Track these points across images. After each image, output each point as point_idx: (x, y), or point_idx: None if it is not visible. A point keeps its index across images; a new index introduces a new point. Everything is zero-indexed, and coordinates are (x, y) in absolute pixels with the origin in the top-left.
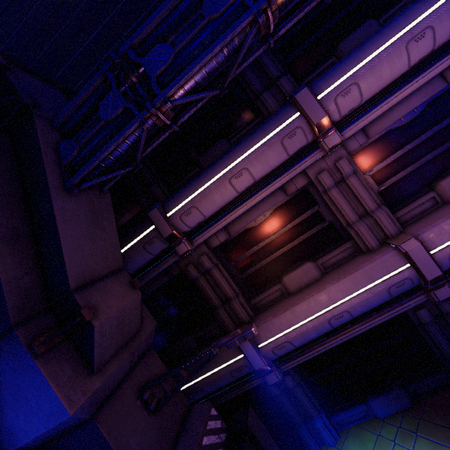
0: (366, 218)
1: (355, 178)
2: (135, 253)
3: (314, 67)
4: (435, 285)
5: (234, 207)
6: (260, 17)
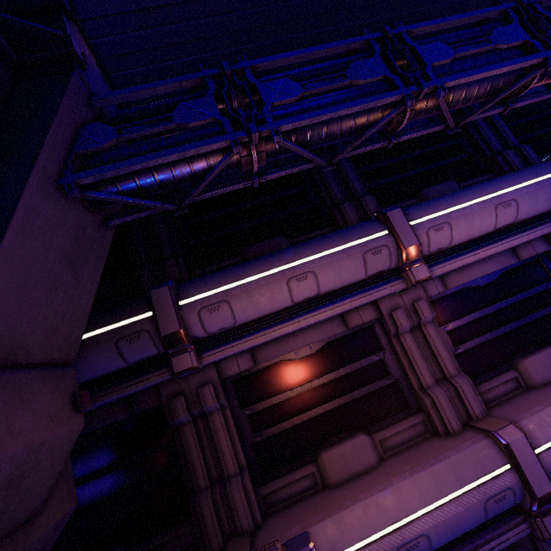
0: (444, 384)
1: (433, 329)
2: (96, 349)
3: (395, 201)
4: (543, 508)
5: (280, 320)
6: (410, 100)
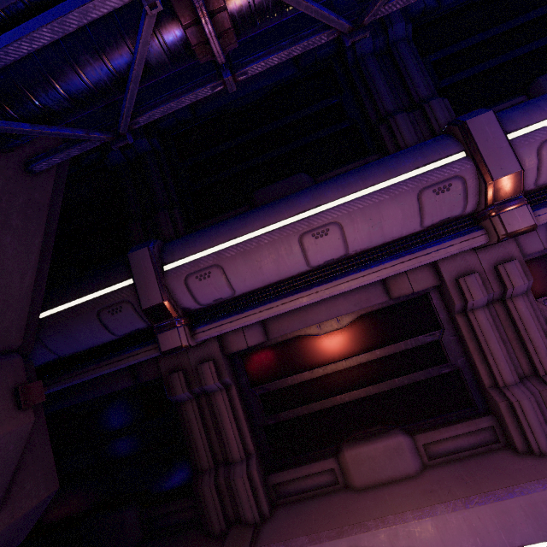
0: (533, 383)
1: (526, 304)
2: (78, 321)
3: (484, 105)
4: None
5: (293, 289)
6: None
